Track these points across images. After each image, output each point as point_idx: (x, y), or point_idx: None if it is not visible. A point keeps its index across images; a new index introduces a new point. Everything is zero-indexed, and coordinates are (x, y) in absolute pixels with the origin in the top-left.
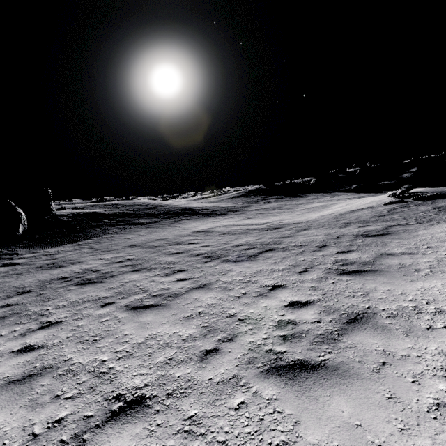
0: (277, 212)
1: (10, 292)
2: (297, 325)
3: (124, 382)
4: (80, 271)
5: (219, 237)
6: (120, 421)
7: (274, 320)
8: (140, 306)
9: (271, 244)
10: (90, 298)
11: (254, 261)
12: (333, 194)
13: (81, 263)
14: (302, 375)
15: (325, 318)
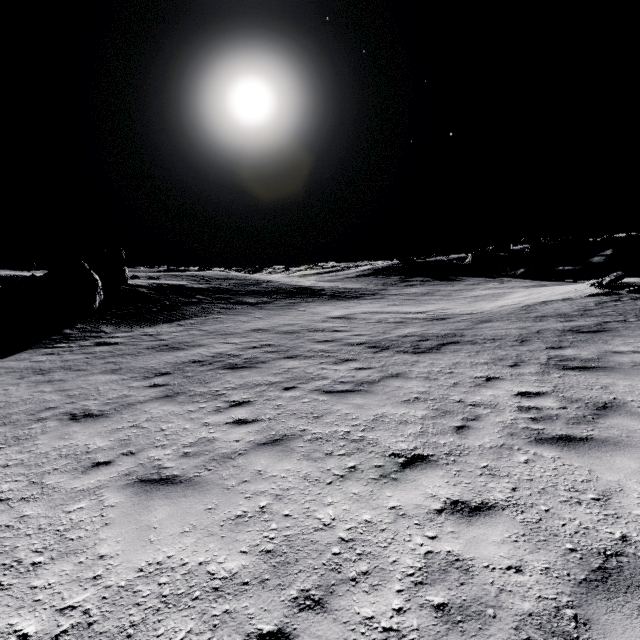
0: (430, 299)
1: (144, 373)
2: (542, 410)
3: (389, 446)
4: (213, 355)
5: (369, 325)
6: (415, 468)
7: (511, 406)
8: (335, 391)
9: (450, 337)
10: (260, 382)
11: (440, 354)
12: (500, 279)
13: (205, 347)
14: (573, 444)
15: (569, 406)
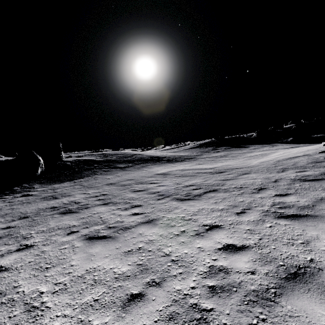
0: (223, 159)
1: (16, 216)
2: (229, 274)
3: (45, 323)
4: (67, 202)
5: (174, 178)
6: None
7: (205, 264)
8: (95, 237)
9: (215, 186)
10: (63, 226)
11: (198, 200)
12: (272, 144)
13: (70, 196)
14: None
15: (260, 269)
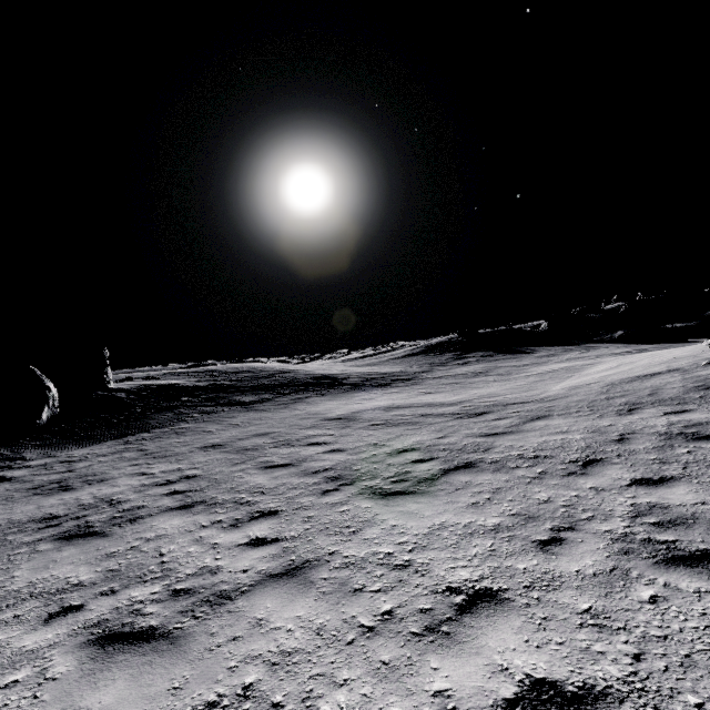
0: (480, 380)
1: None
2: None
3: None
4: (89, 502)
5: (367, 431)
6: None
7: None
8: (120, 634)
9: (468, 452)
10: (48, 585)
11: (427, 496)
12: (584, 346)
13: (103, 483)
14: None
15: None
